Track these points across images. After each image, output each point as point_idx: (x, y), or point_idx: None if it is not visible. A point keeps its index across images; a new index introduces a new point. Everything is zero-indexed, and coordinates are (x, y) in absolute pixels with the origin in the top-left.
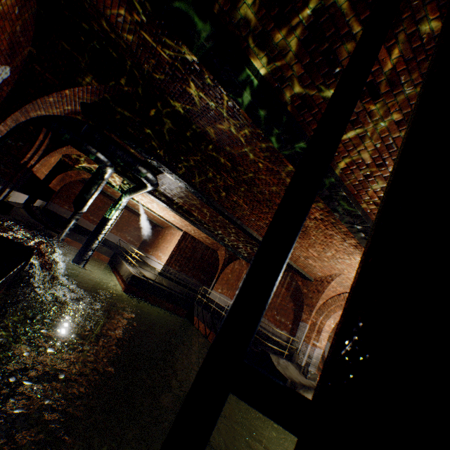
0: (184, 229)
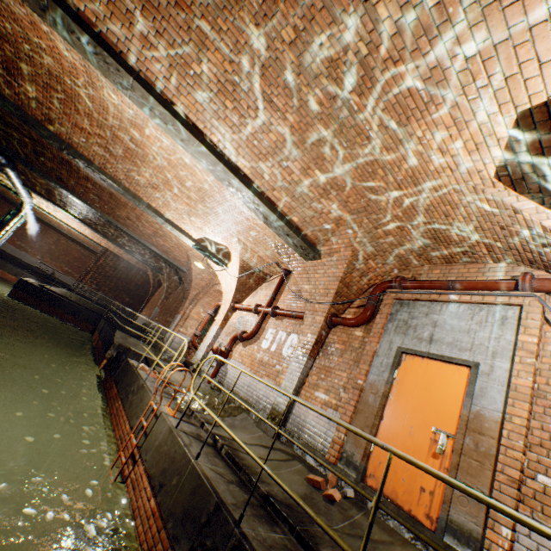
0: (104, 245)
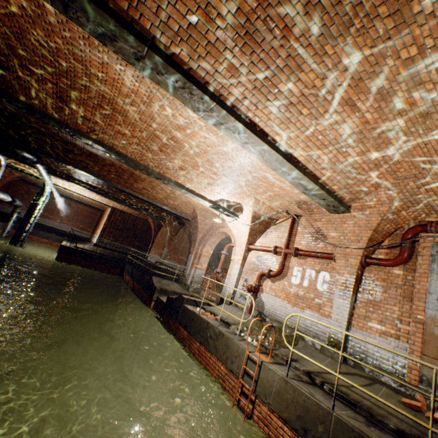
0: (111, 205)
